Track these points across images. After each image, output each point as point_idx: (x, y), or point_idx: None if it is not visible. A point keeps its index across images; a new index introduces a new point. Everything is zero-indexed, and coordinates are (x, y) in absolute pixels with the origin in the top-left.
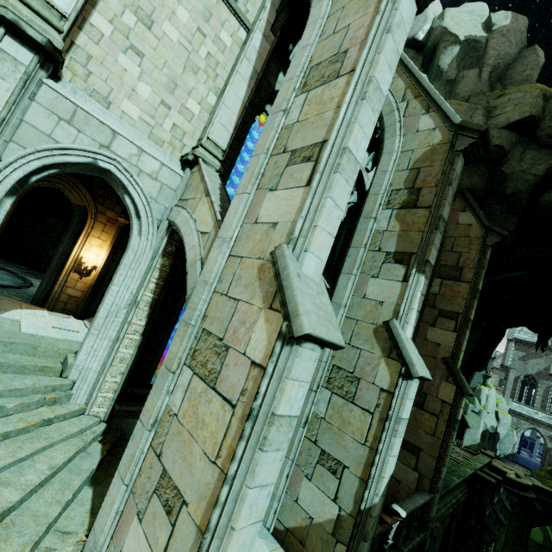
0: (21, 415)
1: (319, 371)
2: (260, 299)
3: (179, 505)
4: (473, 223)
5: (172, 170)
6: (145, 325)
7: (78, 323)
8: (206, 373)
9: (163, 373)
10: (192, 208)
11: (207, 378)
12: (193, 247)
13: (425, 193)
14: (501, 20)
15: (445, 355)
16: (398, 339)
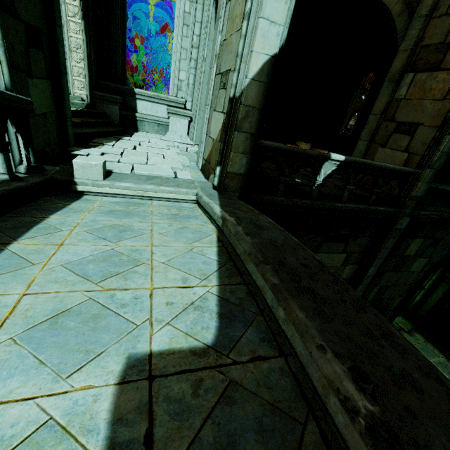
0: None
1: None
2: None
3: None
4: None
5: None
6: (80, 7)
7: None
8: None
9: None
10: None
11: None
12: None
13: None
14: None
15: None
16: None
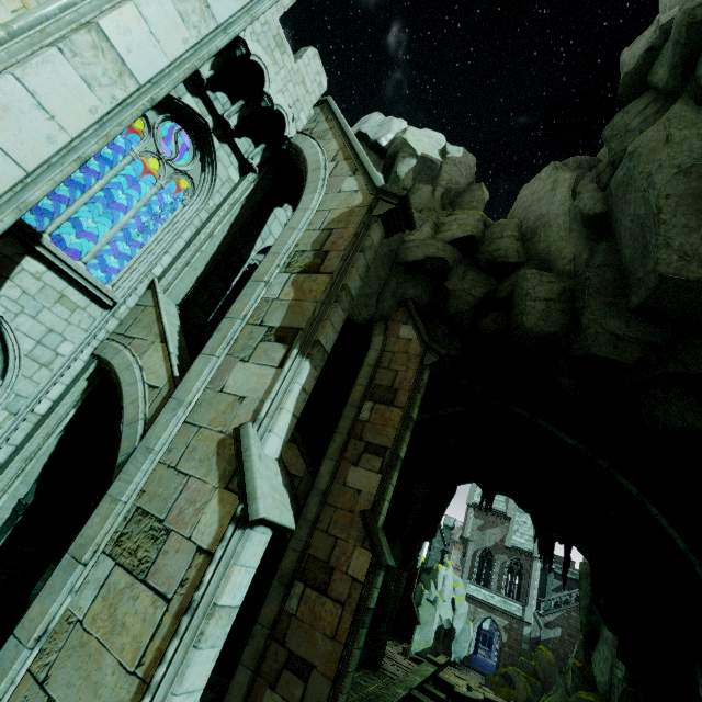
0: None
1: (108, 521)
2: None
3: None
4: (414, 338)
5: None
6: None
7: None
8: None
9: None
10: None
11: None
12: None
13: (332, 257)
14: (454, 151)
15: (365, 507)
16: (246, 454)
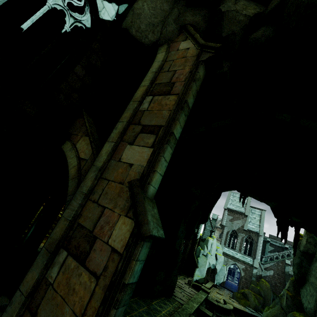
0: None
1: None
2: None
3: None
4: (191, 47)
5: None
6: None
7: None
8: None
9: None
10: None
11: None
12: None
13: None
14: None
15: (134, 178)
16: None
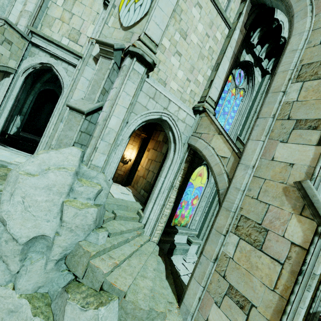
0: (133, 241)
1: None
2: (289, 208)
3: (249, 306)
4: None
5: (191, 116)
6: (175, 198)
7: (125, 189)
8: (251, 240)
9: (215, 233)
10: (208, 139)
11: (253, 243)
12: (217, 164)
13: None
14: None
15: None
16: None
